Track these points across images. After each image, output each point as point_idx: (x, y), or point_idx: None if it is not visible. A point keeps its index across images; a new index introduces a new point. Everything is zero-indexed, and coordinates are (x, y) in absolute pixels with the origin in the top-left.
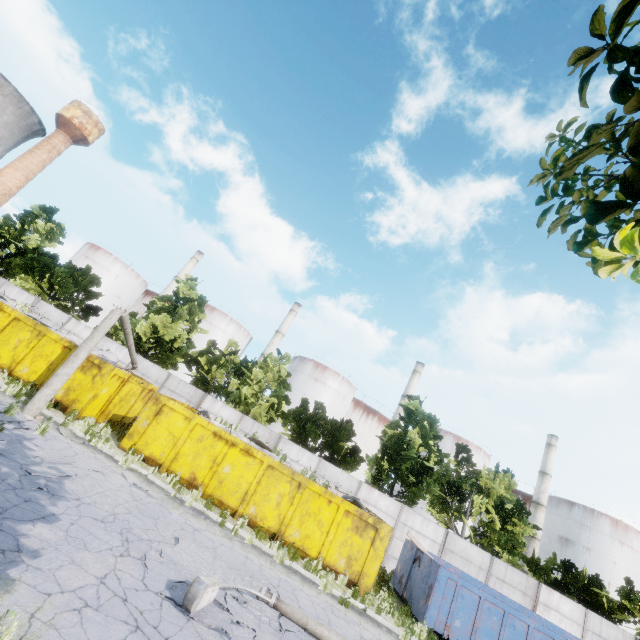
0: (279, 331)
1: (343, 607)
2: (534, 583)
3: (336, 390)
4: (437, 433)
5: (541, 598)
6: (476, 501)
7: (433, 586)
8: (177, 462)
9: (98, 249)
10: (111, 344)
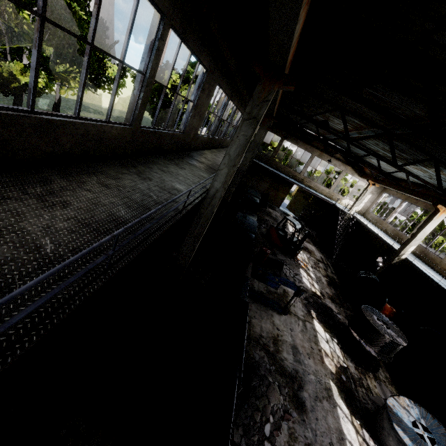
0: None
1: None
2: None
3: None
4: None
5: None
6: (439, 238)
7: None
8: None
9: None
10: None
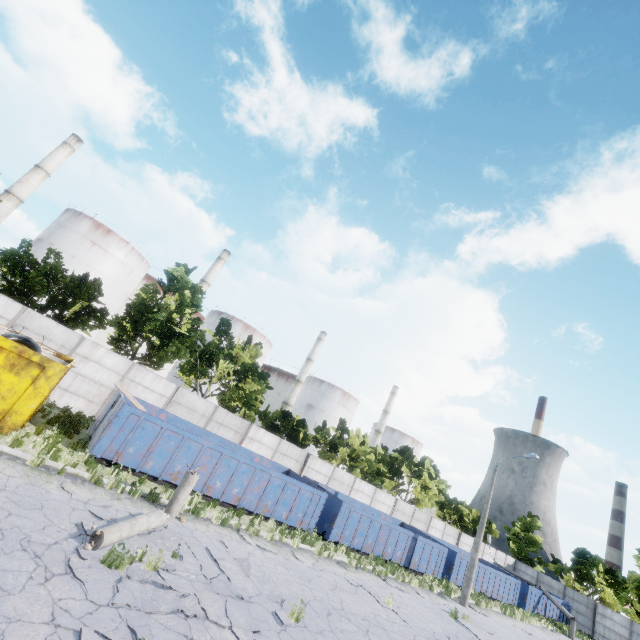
0: (40, 166)
1: None
2: (247, 424)
3: (121, 261)
4: (199, 304)
5: (250, 434)
6: (222, 366)
7: (111, 421)
8: None
9: None
10: None
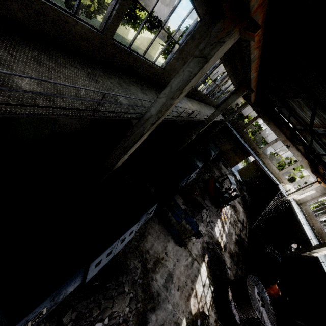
0: None
1: None
2: None
3: None
4: None
5: None
6: None
7: None
8: None
9: None
10: None
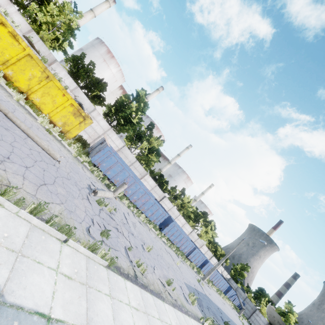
0: (93, 10)
1: (47, 133)
2: (146, 173)
3: (113, 74)
4: (145, 112)
5: (145, 177)
6: (144, 143)
7: (101, 150)
8: None
9: None
10: None
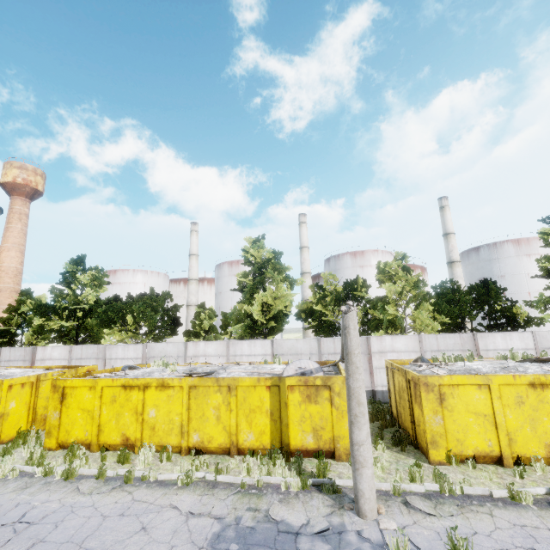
0: (303, 246)
1: None
2: None
3: None
4: None
5: None
6: None
7: None
8: (515, 443)
9: (115, 272)
10: (241, 345)
